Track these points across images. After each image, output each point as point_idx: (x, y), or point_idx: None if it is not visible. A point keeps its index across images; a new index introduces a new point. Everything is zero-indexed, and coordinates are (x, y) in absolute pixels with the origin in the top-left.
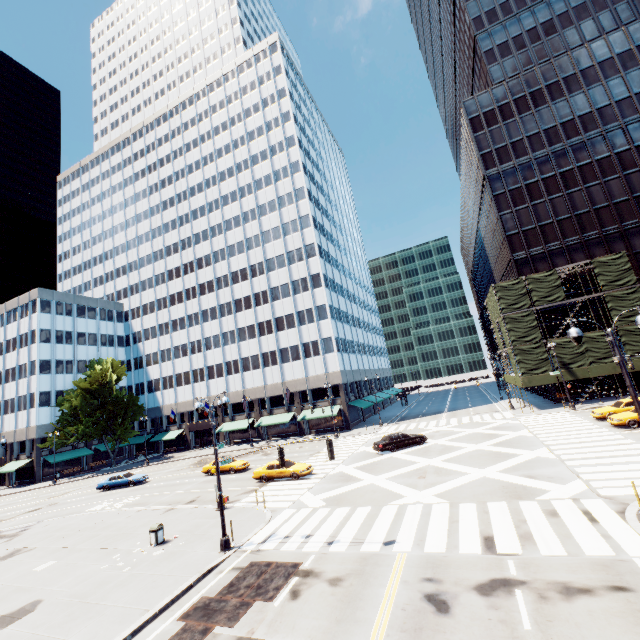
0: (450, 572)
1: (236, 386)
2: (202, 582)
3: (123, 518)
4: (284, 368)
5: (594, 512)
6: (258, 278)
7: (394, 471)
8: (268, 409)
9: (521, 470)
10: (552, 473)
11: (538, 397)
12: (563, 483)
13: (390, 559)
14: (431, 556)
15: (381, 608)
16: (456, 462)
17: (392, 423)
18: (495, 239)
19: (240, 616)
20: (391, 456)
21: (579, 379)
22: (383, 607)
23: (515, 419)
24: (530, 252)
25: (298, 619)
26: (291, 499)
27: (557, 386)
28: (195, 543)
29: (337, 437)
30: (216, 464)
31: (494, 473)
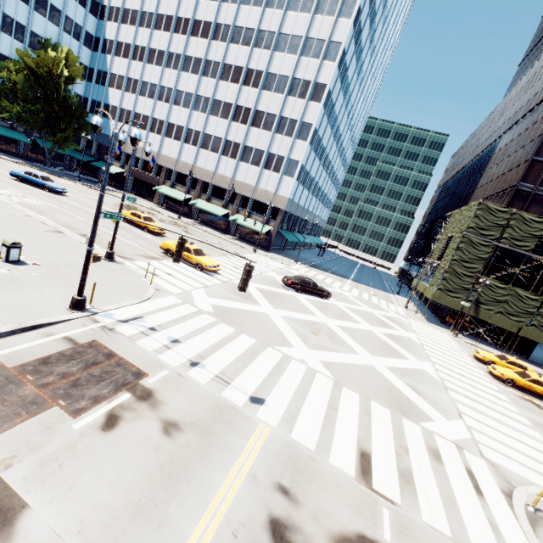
0: (312, 491)
1: (188, 158)
2: (15, 337)
3: (5, 214)
4: (240, 166)
5: (479, 478)
6: (261, 51)
7: (291, 312)
8: (208, 195)
9: (407, 377)
10: (436, 398)
11: (427, 309)
12: (446, 417)
13: (249, 427)
14: (297, 449)
15: (206, 515)
16: (350, 334)
17: (305, 265)
18: (512, 158)
19: (15, 422)
20: (294, 295)
21: (474, 317)
22: (210, 514)
23: (406, 319)
24: (538, 190)
25: (87, 473)
26: (183, 287)
27: (453, 312)
28: (50, 282)
29: (255, 251)
30: (95, 213)
31: (382, 367)
